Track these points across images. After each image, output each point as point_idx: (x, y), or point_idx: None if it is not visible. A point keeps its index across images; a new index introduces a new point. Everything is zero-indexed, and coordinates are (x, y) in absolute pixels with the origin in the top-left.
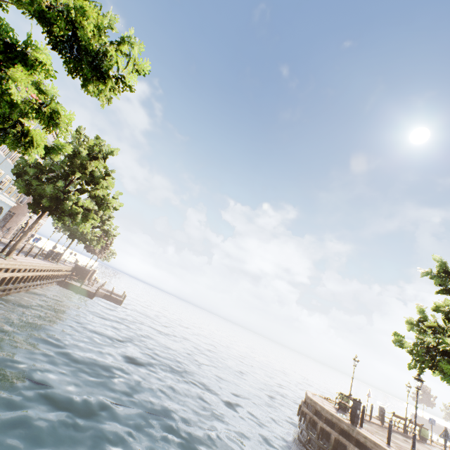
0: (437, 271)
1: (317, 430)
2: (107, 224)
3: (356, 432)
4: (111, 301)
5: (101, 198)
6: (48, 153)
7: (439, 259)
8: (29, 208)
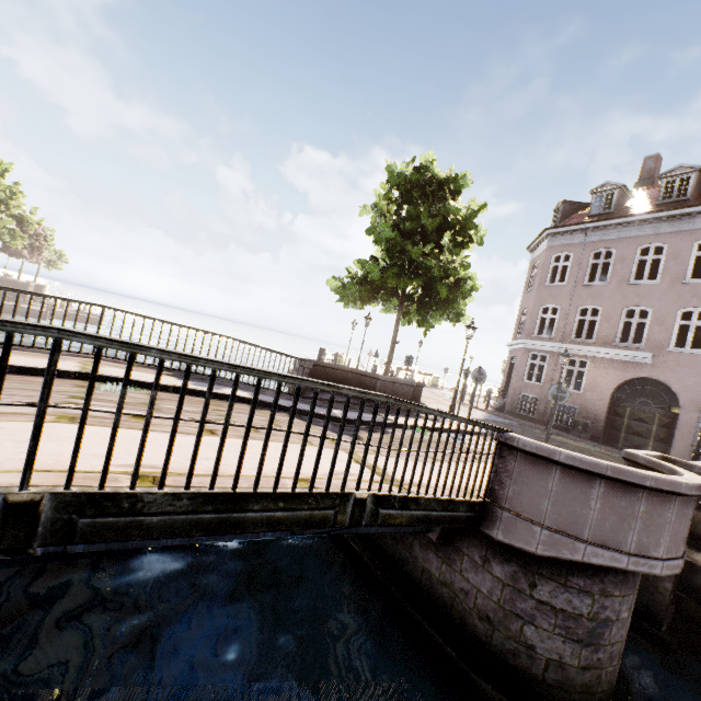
0: (371, 207)
1: None
2: (15, 206)
3: None
4: (82, 322)
5: None
6: None
7: (379, 193)
8: None
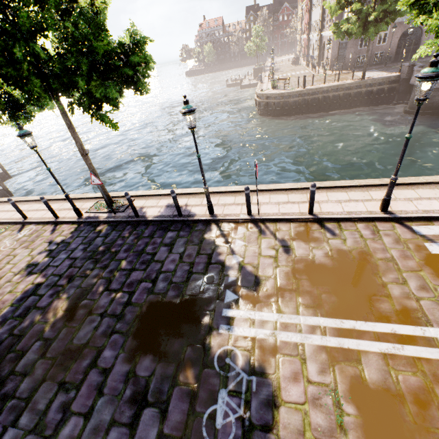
0: None
1: (290, 104)
2: None
3: (311, 90)
4: None
5: (94, 12)
6: (413, 6)
7: None
8: (105, 122)
